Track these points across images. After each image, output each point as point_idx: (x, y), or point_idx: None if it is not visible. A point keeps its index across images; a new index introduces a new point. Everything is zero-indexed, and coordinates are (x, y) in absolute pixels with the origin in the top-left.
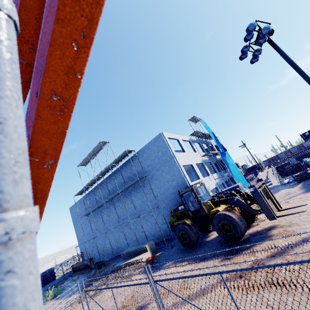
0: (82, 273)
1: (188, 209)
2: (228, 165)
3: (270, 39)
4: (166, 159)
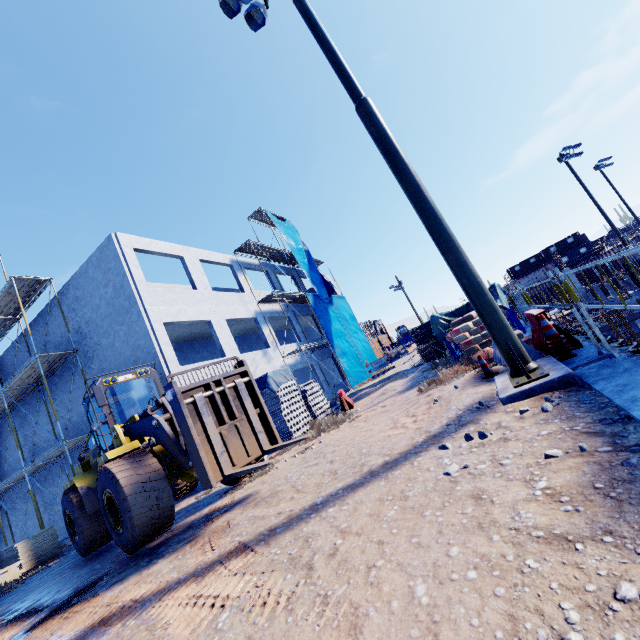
0: None
1: (99, 446)
2: (329, 325)
3: None
4: (122, 306)
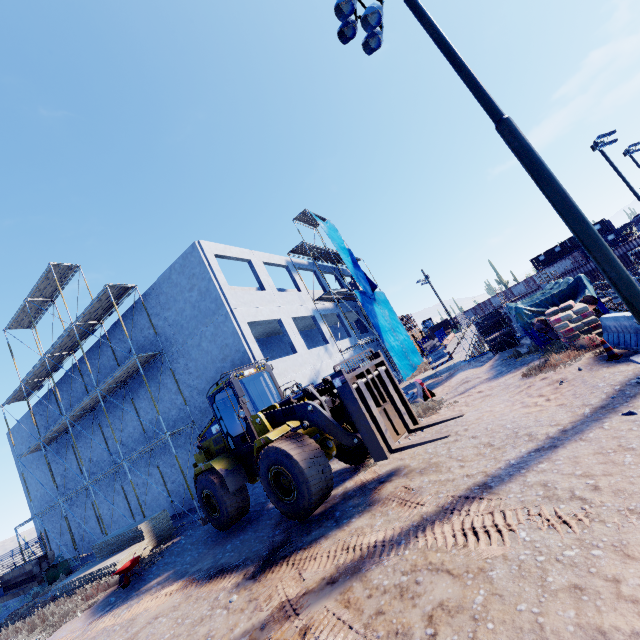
0: (17, 595)
1: (227, 434)
2: (376, 320)
3: None
4: (208, 308)
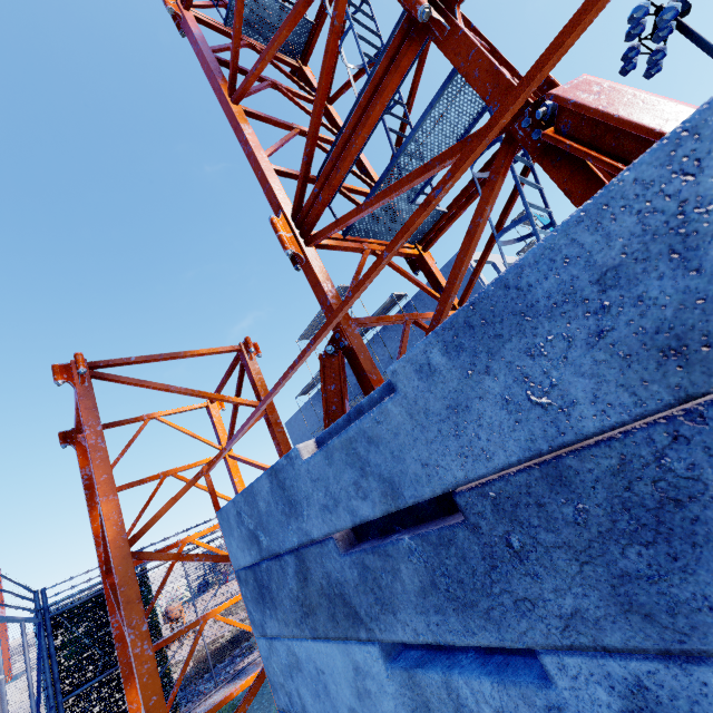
0: None
1: None
2: None
3: (683, 24)
4: None
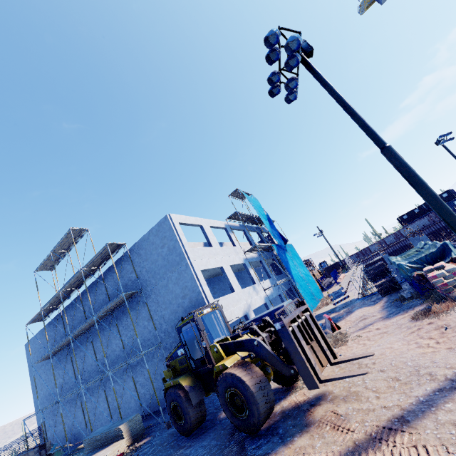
0: None
1: (190, 357)
2: (288, 265)
3: (308, 61)
4: (174, 260)
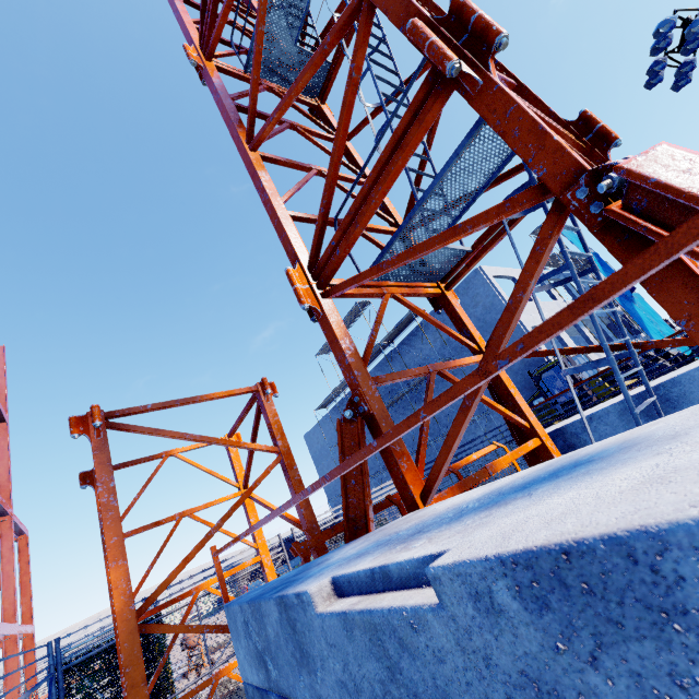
0: None
1: (555, 402)
2: (641, 322)
3: None
4: (494, 319)
